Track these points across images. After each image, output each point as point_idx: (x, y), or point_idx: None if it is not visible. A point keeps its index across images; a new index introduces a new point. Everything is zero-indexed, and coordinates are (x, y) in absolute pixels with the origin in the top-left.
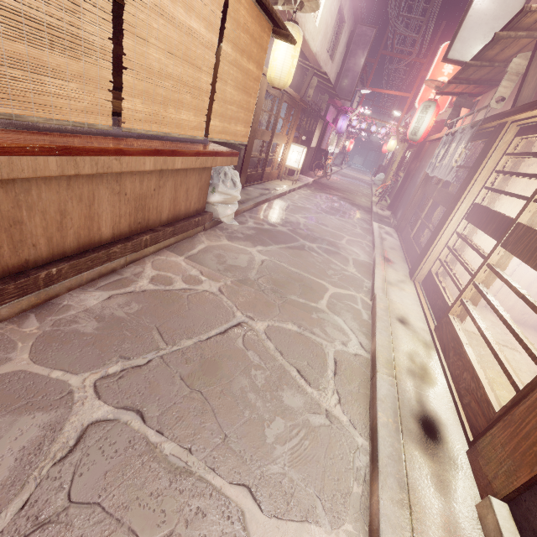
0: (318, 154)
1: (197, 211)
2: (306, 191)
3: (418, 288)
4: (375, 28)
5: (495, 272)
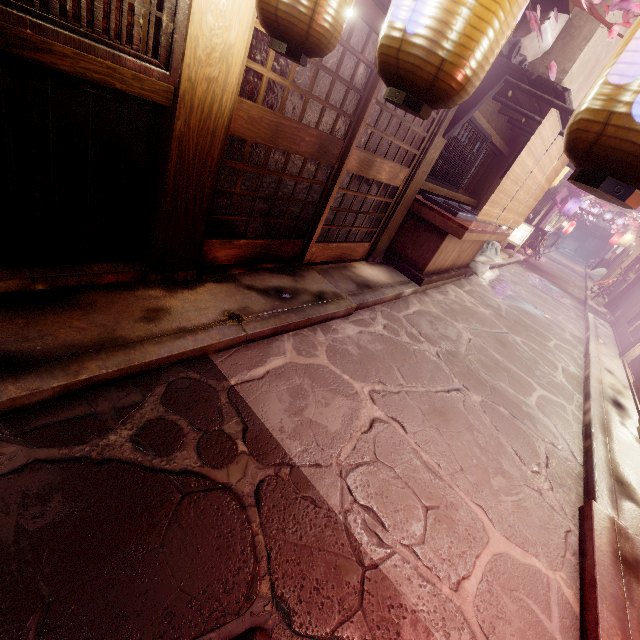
0: (534, 233)
1: (467, 264)
2: (519, 268)
3: (625, 363)
4: None
5: None
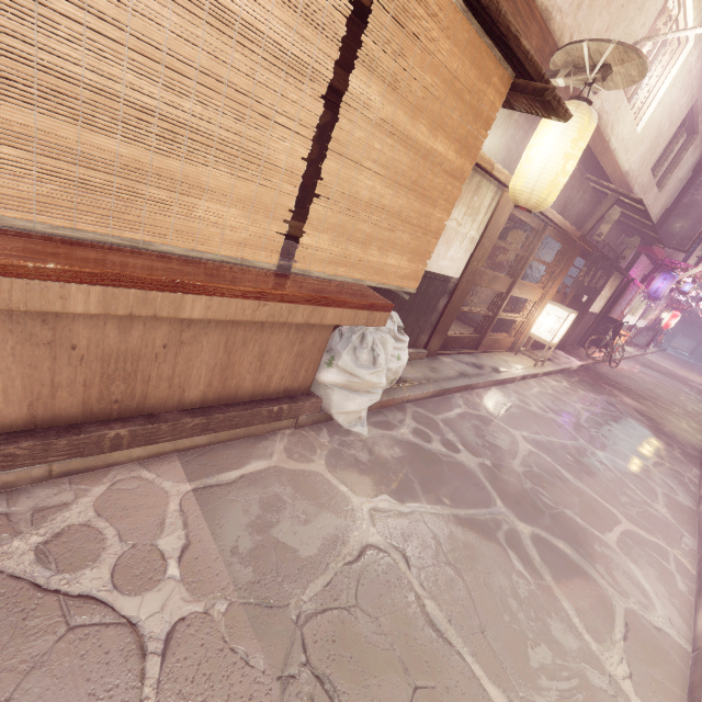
0: (601, 325)
1: (288, 390)
2: (559, 383)
3: None
4: None
5: None
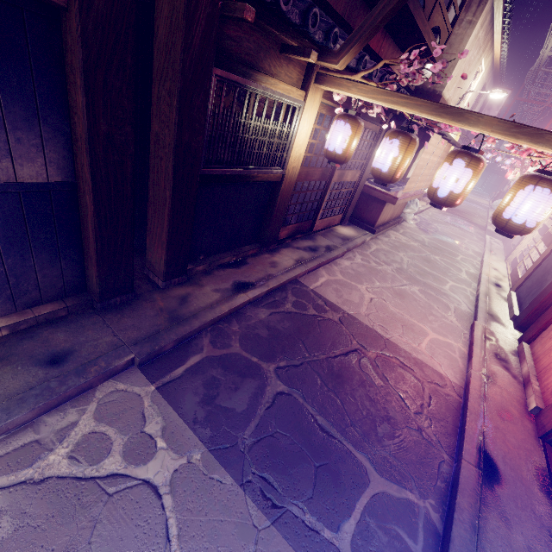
0: None
1: (399, 216)
2: (435, 210)
3: (507, 264)
4: (511, 89)
5: (536, 248)
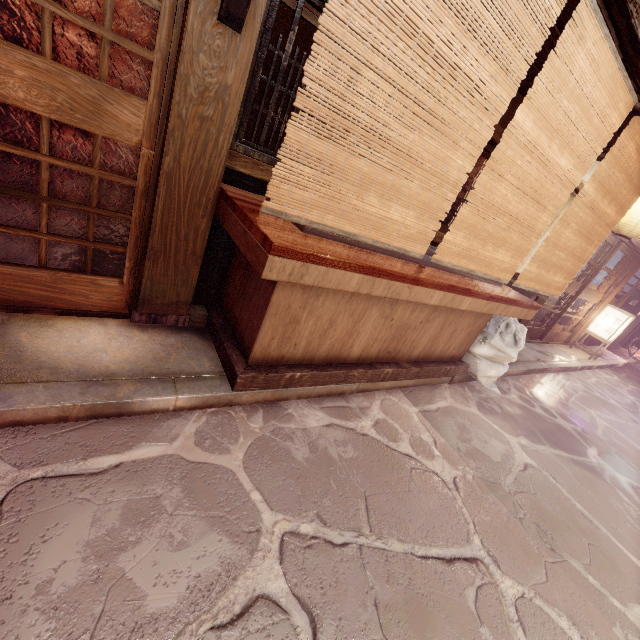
0: None
1: (452, 357)
2: (611, 376)
3: None
4: None
5: None
